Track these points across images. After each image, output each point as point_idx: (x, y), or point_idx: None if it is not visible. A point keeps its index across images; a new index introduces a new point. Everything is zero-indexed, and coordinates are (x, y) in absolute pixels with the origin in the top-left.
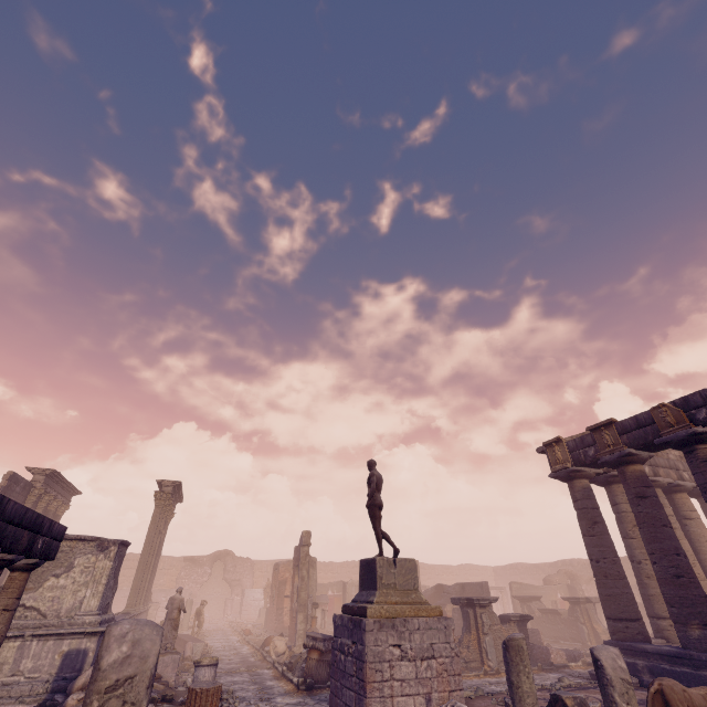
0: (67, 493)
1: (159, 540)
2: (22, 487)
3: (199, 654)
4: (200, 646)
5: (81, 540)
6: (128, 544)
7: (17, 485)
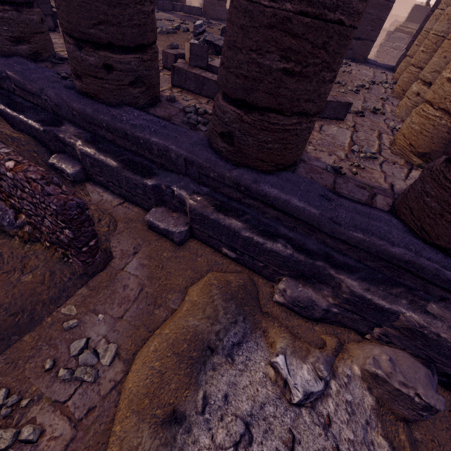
0: None
1: None
2: None
3: None
4: None
5: None
6: None
7: None
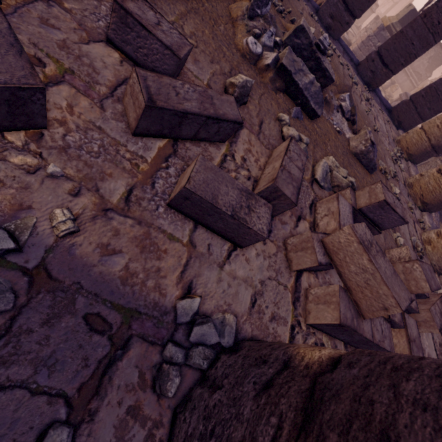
0: None
1: None
2: None
3: None
4: None
5: None
6: None
7: None
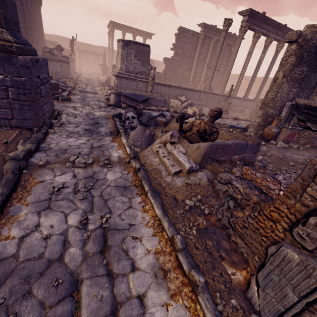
0: (233, 38)
1: (248, 59)
2: (192, 35)
3: (206, 113)
4: (207, 110)
5: (120, 41)
6: (144, 44)
7: (187, 33)
